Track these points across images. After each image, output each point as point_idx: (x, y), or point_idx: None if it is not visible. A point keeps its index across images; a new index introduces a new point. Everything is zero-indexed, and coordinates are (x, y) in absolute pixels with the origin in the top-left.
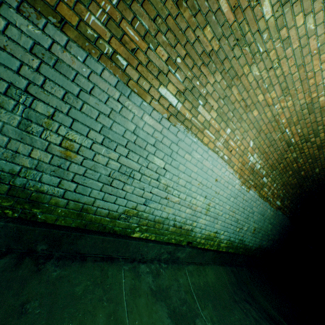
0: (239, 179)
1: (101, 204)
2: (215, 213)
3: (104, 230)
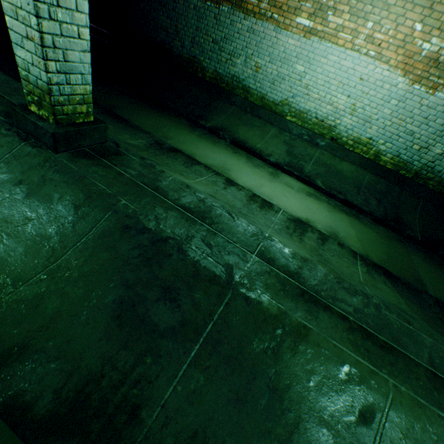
0: (404, 77)
1: (269, 96)
2: (364, 116)
3: (271, 111)
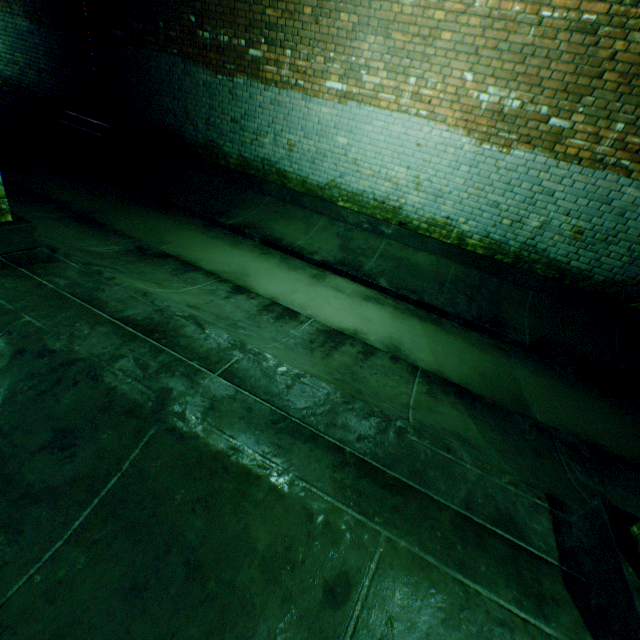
0: (469, 136)
1: (312, 178)
2: (433, 190)
3: (318, 197)
